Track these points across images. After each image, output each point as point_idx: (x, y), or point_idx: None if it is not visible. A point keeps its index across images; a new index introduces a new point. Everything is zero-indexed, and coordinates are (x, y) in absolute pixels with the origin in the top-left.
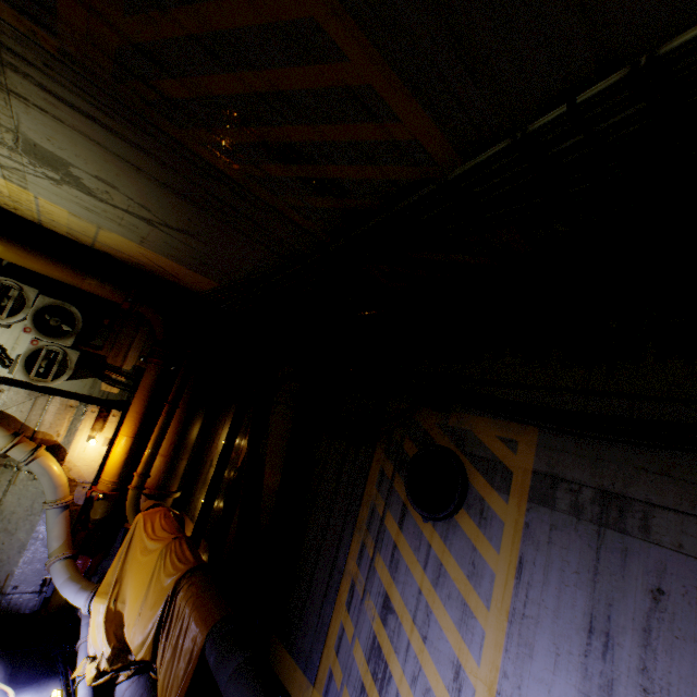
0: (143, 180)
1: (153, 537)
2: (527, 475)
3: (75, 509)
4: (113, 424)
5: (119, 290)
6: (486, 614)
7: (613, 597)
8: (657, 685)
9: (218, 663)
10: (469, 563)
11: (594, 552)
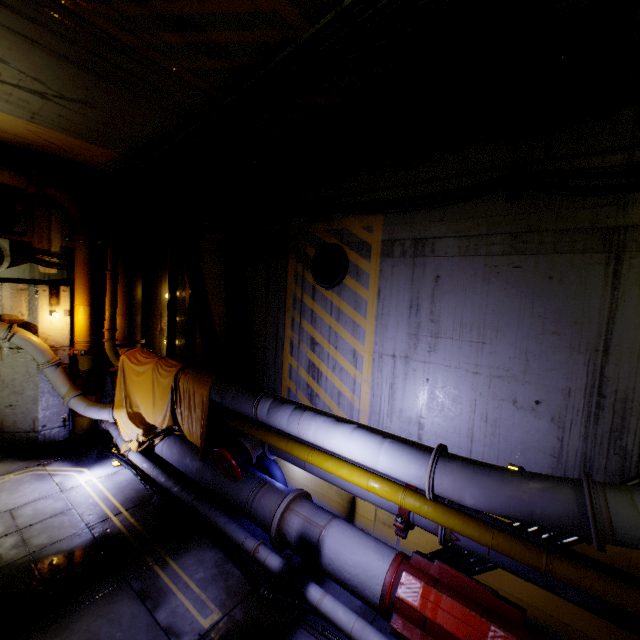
0: (38, 53)
1: (141, 364)
2: (379, 244)
3: (65, 367)
4: (66, 298)
5: (18, 174)
6: (365, 322)
7: (420, 288)
8: (436, 316)
9: (223, 396)
10: (354, 302)
11: (411, 271)
